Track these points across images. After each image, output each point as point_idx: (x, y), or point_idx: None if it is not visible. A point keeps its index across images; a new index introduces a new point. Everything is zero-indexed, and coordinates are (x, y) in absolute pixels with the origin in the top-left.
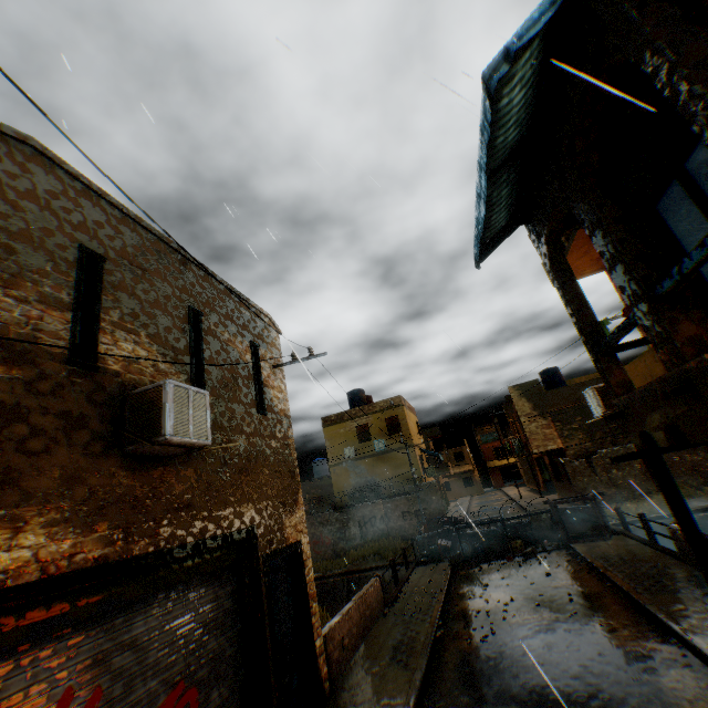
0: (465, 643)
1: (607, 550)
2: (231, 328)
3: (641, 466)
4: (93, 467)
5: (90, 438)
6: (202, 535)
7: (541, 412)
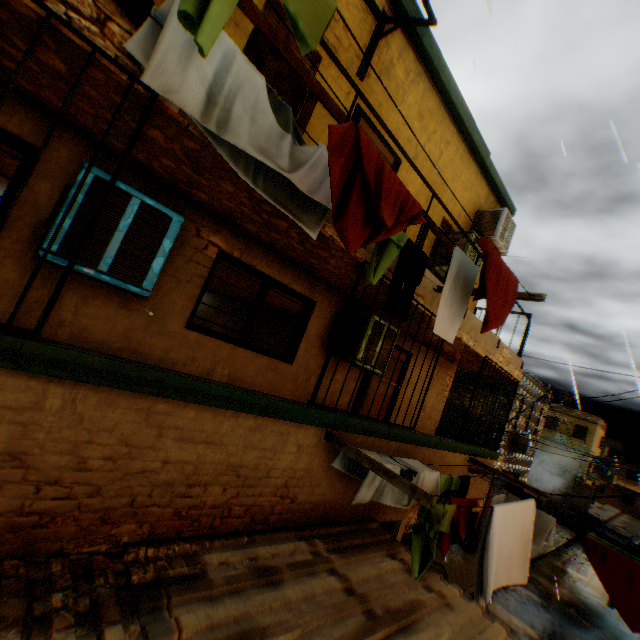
0: (570, 557)
1: None
2: (538, 404)
3: None
4: (508, 450)
5: (509, 444)
6: (512, 470)
7: None
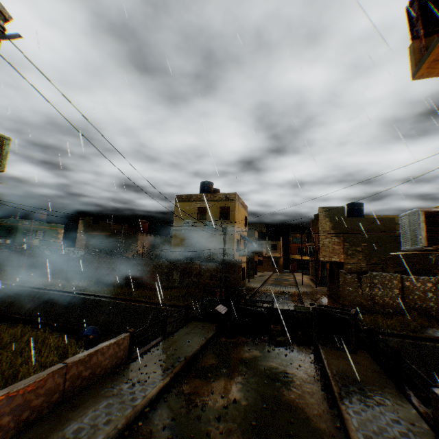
0: None
1: (350, 368)
2: None
3: (399, 292)
4: None
5: None
6: None
7: (337, 232)
